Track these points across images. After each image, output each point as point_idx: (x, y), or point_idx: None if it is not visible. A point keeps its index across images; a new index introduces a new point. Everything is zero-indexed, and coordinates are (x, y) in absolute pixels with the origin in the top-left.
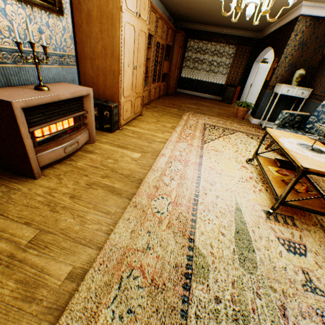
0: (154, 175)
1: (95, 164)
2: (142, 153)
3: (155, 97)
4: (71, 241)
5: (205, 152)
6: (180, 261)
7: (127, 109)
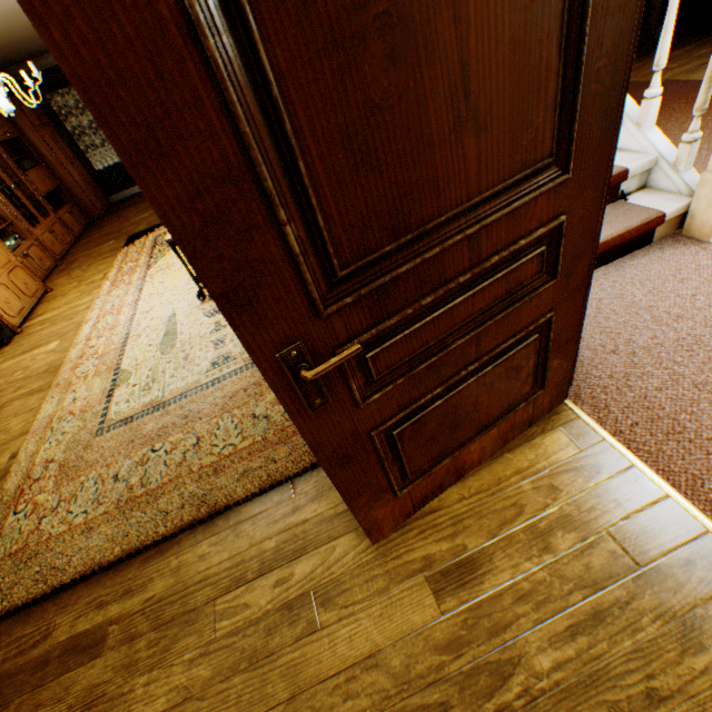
0: (79, 349)
1: (1, 389)
2: (62, 338)
3: (67, 243)
4: (3, 446)
5: (151, 280)
6: (107, 388)
7: (6, 299)
